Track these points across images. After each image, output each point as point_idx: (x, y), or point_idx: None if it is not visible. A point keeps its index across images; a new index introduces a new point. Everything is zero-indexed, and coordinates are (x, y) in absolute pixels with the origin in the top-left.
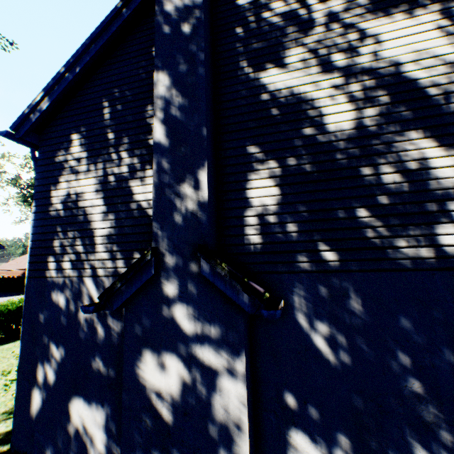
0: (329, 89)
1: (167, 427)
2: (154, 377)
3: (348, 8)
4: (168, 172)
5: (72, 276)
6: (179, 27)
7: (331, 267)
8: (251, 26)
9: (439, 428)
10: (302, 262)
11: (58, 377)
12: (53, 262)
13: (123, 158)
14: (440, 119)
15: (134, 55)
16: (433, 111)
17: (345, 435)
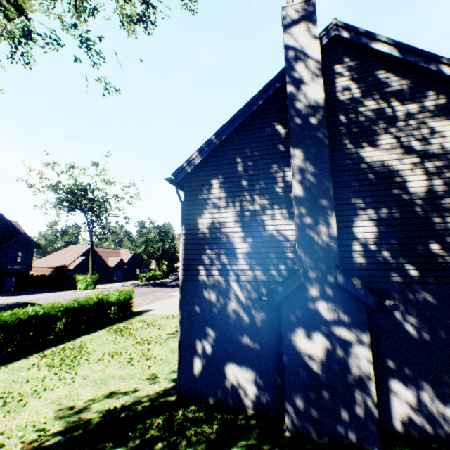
0: (409, 165)
1: (317, 376)
2: (306, 346)
3: (421, 112)
4: (306, 216)
5: (220, 280)
6: (307, 119)
7: (415, 280)
8: (350, 116)
9: None
10: (394, 276)
11: (214, 349)
12: (203, 270)
13: (256, 200)
14: None
15: (259, 127)
16: None
17: (428, 384)
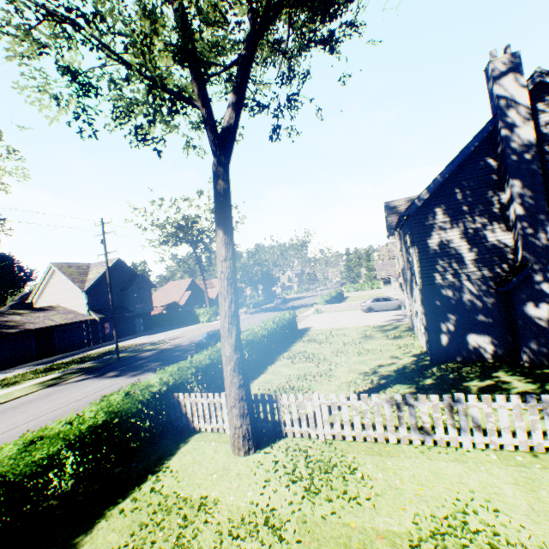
0: None
1: (544, 329)
2: (534, 312)
3: None
4: (527, 228)
5: (453, 281)
6: (521, 156)
7: None
8: None
9: None
10: None
11: (455, 327)
12: (438, 276)
13: (476, 220)
14: None
15: (472, 162)
16: None
17: None
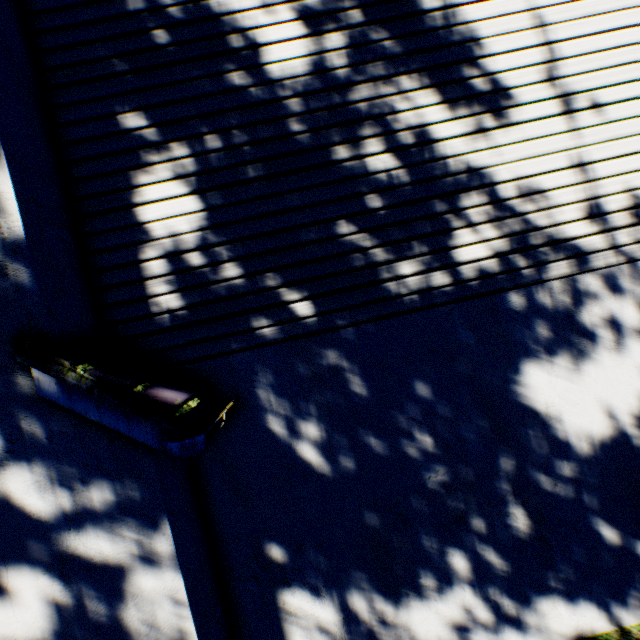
0: None
1: None
2: None
3: None
4: None
5: None
6: None
7: (309, 327)
8: None
9: (472, 518)
10: (261, 327)
11: None
12: None
13: None
14: (440, 54)
15: None
16: (430, 39)
17: (361, 571)
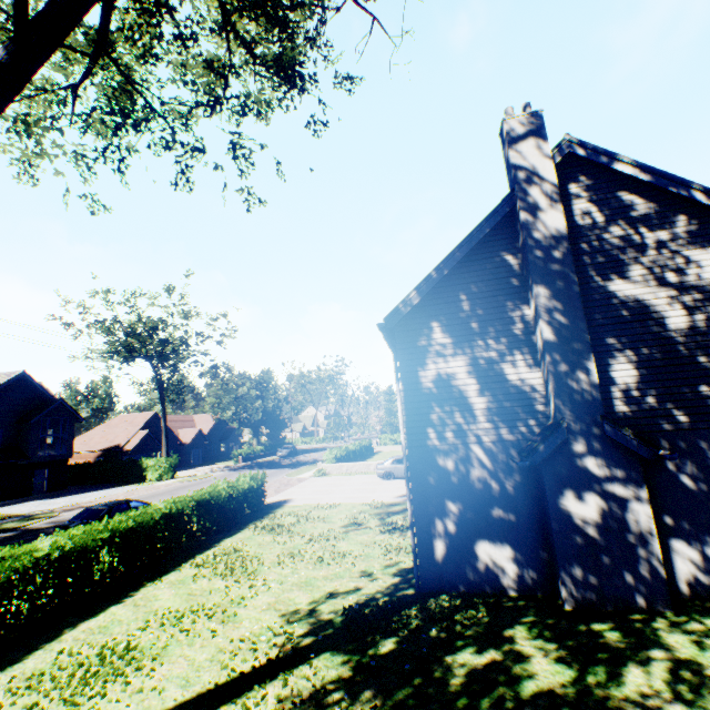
0: (666, 299)
1: (593, 540)
2: (576, 508)
3: (672, 239)
4: (560, 363)
5: (456, 443)
6: (549, 251)
7: (685, 426)
8: (593, 244)
9: None
10: (662, 424)
11: (458, 527)
12: (433, 432)
13: (490, 345)
14: None
15: (484, 257)
16: None
17: None
